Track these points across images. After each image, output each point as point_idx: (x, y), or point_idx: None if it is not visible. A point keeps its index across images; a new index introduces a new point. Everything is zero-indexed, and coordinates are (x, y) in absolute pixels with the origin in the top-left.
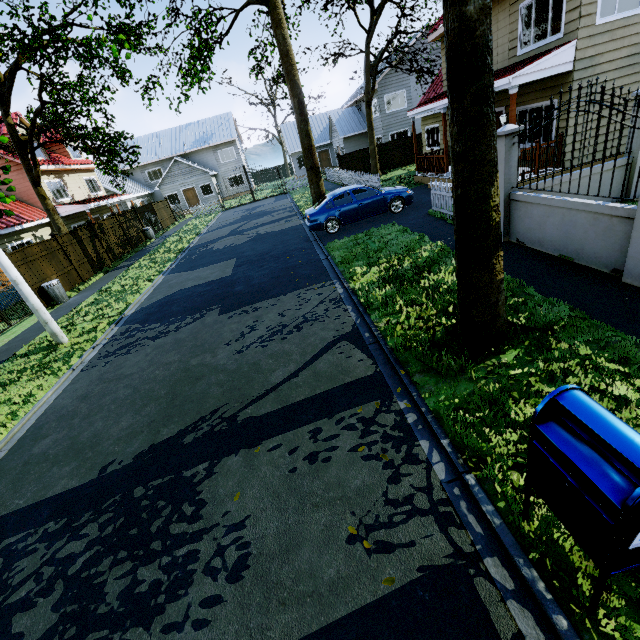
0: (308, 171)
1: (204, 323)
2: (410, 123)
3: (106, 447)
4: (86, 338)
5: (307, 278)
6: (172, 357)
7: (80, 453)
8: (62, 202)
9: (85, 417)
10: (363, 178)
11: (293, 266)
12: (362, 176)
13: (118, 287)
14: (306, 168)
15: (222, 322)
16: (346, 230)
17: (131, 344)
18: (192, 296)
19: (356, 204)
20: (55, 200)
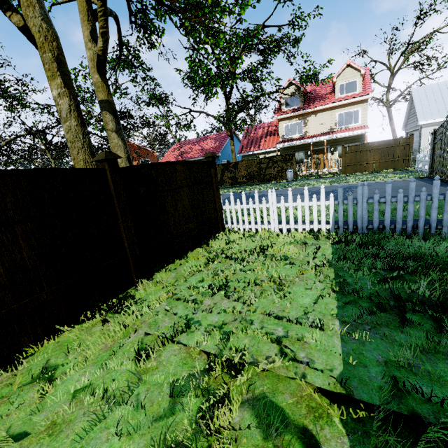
0: None
1: None
2: None
3: None
4: None
5: None
6: None
7: None
8: (290, 138)
9: None
10: None
11: None
12: None
13: None
14: None
15: None
16: None
17: None
18: None
19: None
20: (284, 137)
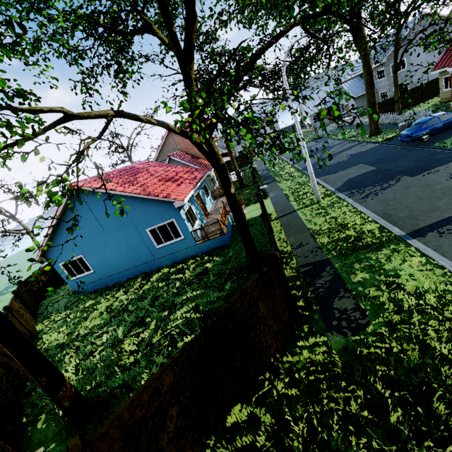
0: (371, 116)
1: (408, 180)
2: (409, 78)
3: (446, 207)
4: (331, 198)
5: (449, 157)
6: (416, 189)
7: (434, 210)
8: None
9: (407, 207)
10: (406, 114)
11: (423, 157)
12: (405, 113)
13: (296, 186)
14: (369, 115)
15: (422, 178)
16: (435, 138)
17: (371, 193)
18: (368, 178)
19: (442, 123)
20: None
